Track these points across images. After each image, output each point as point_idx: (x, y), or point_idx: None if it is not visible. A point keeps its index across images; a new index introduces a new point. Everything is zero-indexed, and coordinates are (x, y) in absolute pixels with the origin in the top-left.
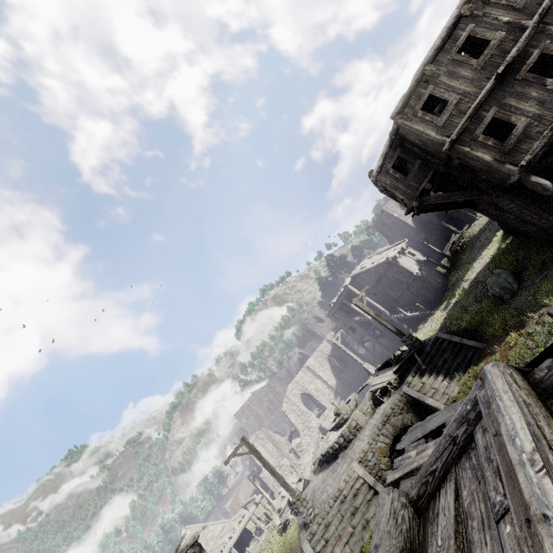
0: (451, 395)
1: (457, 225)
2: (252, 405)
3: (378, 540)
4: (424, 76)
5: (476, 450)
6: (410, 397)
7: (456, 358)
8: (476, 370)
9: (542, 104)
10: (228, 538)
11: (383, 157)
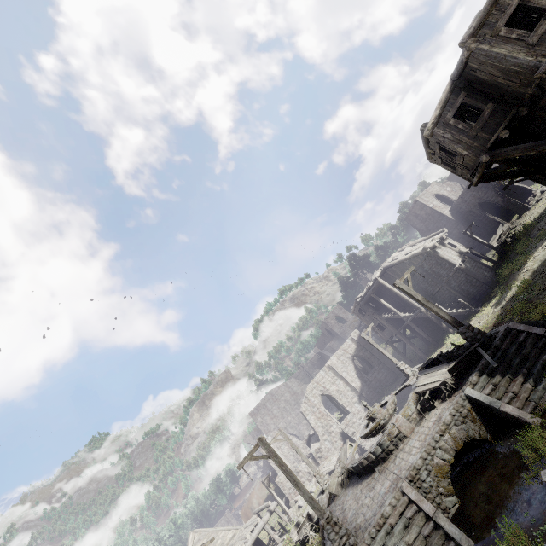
0: (539, 402)
1: (502, 217)
2: (268, 404)
3: None
4: None
5: None
6: (477, 401)
7: (540, 354)
8: None
9: None
10: None
11: (441, 105)
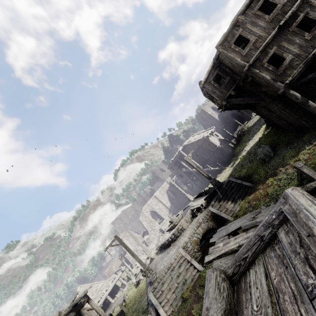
0: (235, 211)
1: (241, 121)
2: (122, 217)
3: (209, 304)
4: (237, 22)
5: (280, 245)
6: (213, 212)
7: (239, 192)
8: (249, 198)
9: (301, 48)
10: (105, 290)
11: (208, 73)
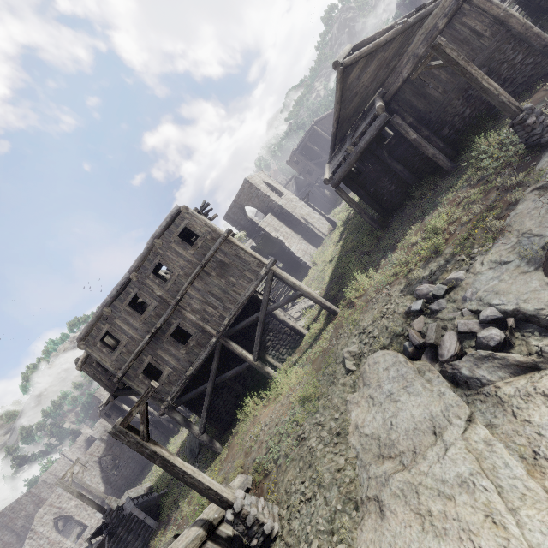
0: None
1: None
2: None
3: None
4: (102, 316)
5: None
6: None
7: (137, 539)
8: None
9: (178, 361)
10: None
11: None
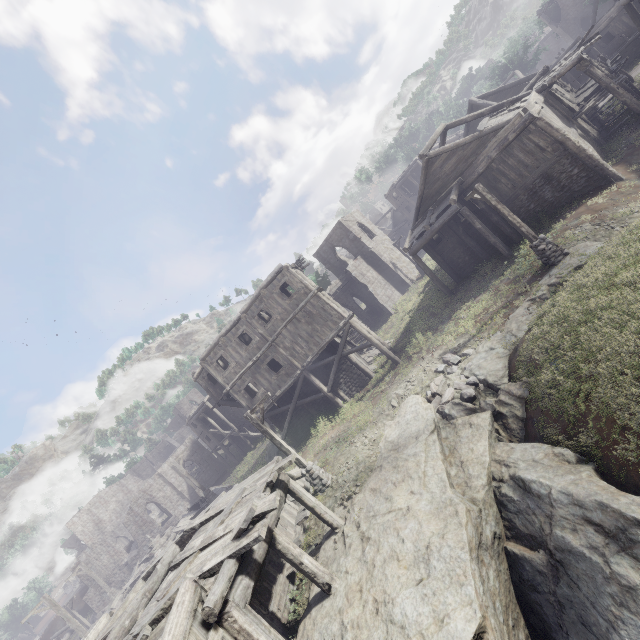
0: None
1: None
2: (94, 509)
3: None
4: (219, 344)
5: None
6: None
7: None
8: None
9: (270, 384)
10: None
11: (202, 367)
